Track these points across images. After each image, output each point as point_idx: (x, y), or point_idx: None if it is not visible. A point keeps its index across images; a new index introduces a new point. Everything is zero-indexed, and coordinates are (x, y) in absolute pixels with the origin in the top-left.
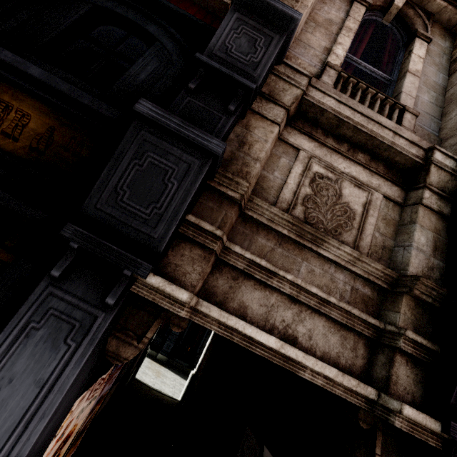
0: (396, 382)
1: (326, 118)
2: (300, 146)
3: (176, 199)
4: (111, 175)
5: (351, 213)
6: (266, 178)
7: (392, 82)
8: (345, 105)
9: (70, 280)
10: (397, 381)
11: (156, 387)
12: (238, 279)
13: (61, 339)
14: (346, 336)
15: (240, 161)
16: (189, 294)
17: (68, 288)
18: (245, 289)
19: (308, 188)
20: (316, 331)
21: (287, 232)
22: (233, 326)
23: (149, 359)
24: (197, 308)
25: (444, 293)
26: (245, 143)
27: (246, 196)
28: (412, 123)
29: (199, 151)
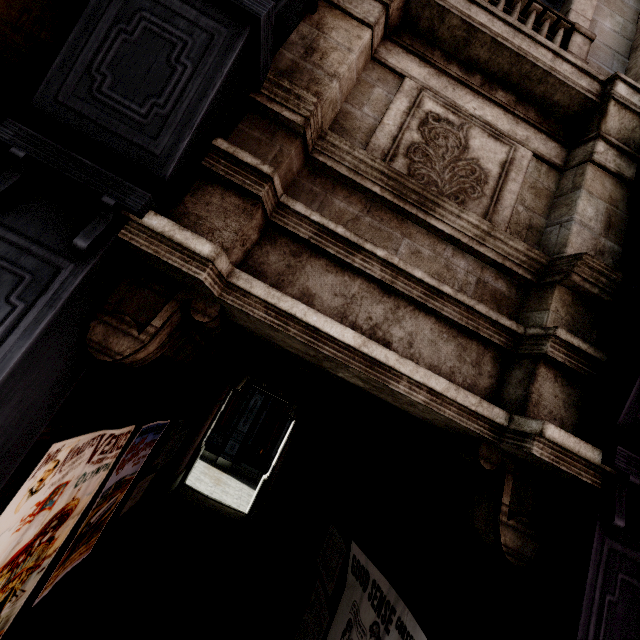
0: (538, 403)
1: (448, 27)
2: (405, 71)
3: (191, 93)
4: (79, 47)
5: (482, 174)
6: (350, 115)
7: (556, 3)
8: (479, 6)
9: (16, 213)
10: (539, 402)
11: (214, 496)
12: (300, 256)
13: (1, 296)
14: (466, 346)
15: (306, 75)
16: (214, 246)
17: (12, 224)
18: (311, 271)
19: (415, 134)
20: (420, 336)
21: (379, 190)
22: (288, 311)
23: (206, 464)
24: (231, 282)
25: (618, 280)
26: (316, 49)
27: (314, 123)
28: (584, 49)
29: (228, 14)
